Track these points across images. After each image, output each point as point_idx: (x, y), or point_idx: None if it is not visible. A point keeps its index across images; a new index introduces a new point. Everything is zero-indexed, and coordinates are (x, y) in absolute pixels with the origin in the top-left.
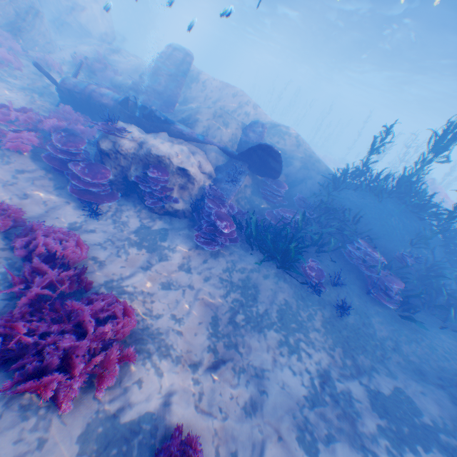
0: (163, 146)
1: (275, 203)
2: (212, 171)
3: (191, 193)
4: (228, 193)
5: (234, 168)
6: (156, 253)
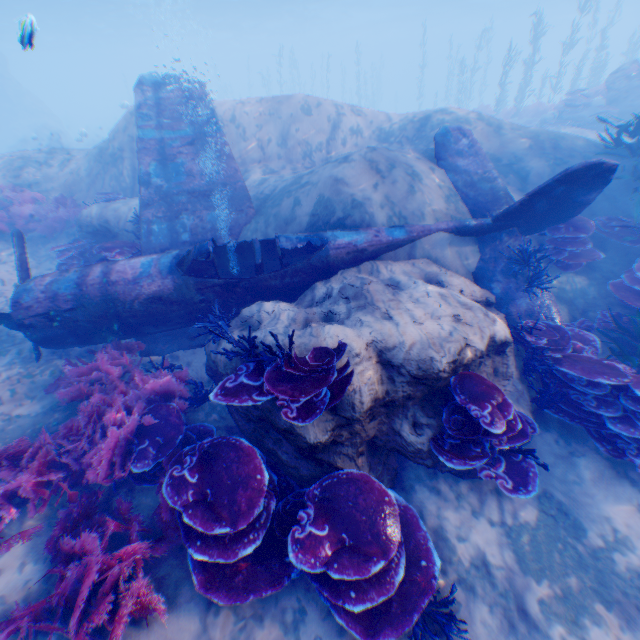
0: (425, 325)
1: (582, 263)
2: (476, 288)
3: (507, 370)
4: (544, 314)
5: (501, 251)
6: (617, 589)
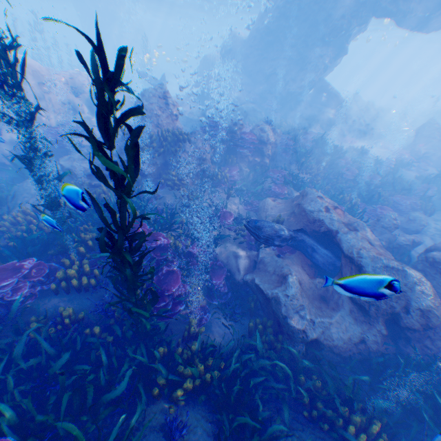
0: None
1: None
2: None
3: None
4: None
5: None
6: None
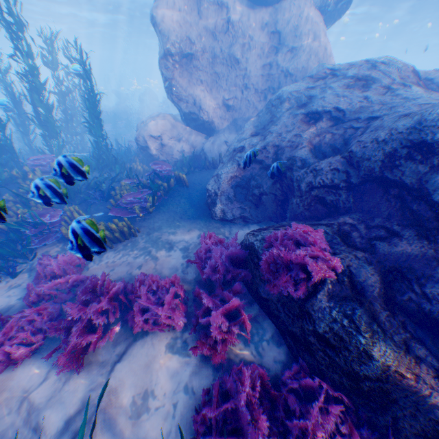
0: None
1: None
2: None
3: None
4: None
5: None
6: None
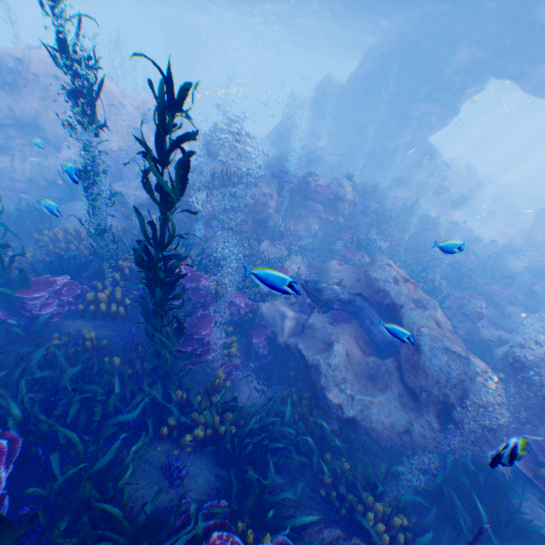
0: None
1: None
2: None
3: None
4: None
5: None
6: None
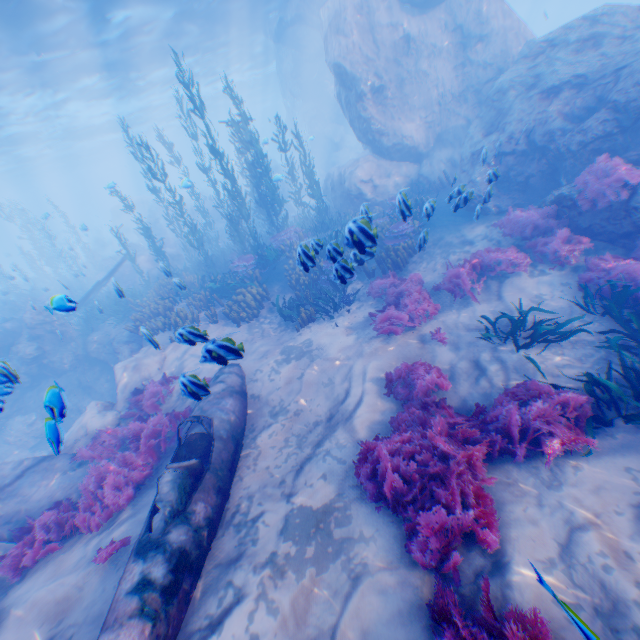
0: None
1: None
2: None
3: None
4: None
5: None
6: None
